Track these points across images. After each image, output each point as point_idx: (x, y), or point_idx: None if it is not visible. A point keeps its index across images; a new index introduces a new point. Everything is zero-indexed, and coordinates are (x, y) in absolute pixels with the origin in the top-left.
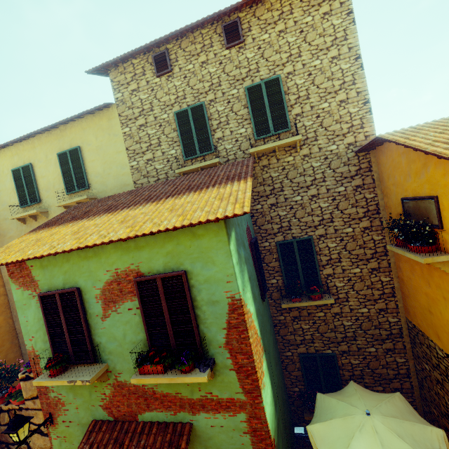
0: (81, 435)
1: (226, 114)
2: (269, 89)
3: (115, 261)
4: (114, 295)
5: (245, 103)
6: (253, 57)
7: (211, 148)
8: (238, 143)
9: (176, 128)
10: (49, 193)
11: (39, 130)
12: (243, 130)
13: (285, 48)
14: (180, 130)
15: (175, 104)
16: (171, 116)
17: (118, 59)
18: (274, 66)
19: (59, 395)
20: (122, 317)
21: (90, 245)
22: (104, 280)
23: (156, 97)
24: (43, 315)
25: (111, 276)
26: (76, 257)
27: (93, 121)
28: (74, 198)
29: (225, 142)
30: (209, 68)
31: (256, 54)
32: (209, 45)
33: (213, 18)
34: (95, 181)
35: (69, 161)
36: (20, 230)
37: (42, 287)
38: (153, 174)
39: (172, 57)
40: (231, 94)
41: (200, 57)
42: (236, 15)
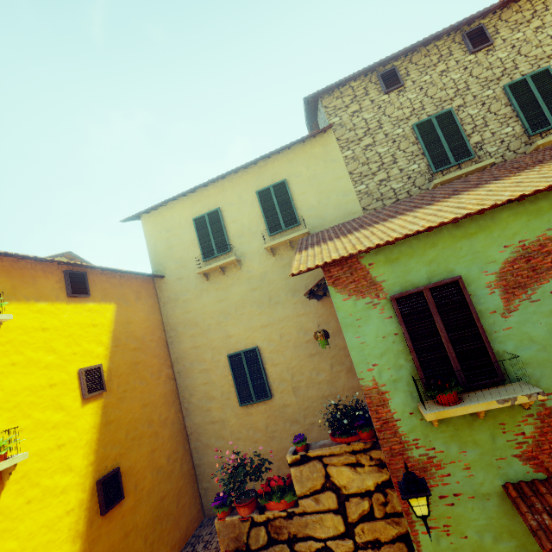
0: (481, 516)
1: (482, 116)
2: (537, 82)
3: (517, 231)
4: (521, 278)
5: (505, 101)
6: (507, 56)
7: (469, 154)
8: (505, 144)
9: (415, 141)
10: (243, 238)
11: (242, 165)
12: (509, 129)
13: (546, 42)
14: (423, 141)
15: (410, 117)
16: (407, 130)
17: (344, 80)
18: (537, 61)
19: (430, 451)
20: (541, 306)
21: (527, 194)
22: (501, 260)
23: (385, 113)
24: (403, 324)
25: (512, 252)
26: (448, 239)
27: (303, 151)
28: (290, 234)
29: (486, 145)
30: (451, 75)
31: (510, 53)
32: (447, 55)
33: (454, 28)
34: (308, 215)
35: (273, 197)
36: (200, 289)
37: (389, 290)
38: (390, 195)
39: (402, 73)
40: (485, 95)
41: (437, 67)
42: (476, 23)
